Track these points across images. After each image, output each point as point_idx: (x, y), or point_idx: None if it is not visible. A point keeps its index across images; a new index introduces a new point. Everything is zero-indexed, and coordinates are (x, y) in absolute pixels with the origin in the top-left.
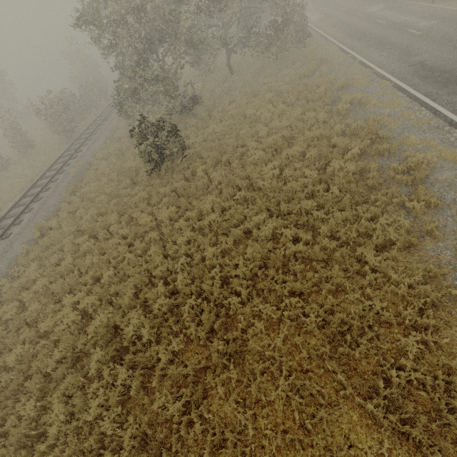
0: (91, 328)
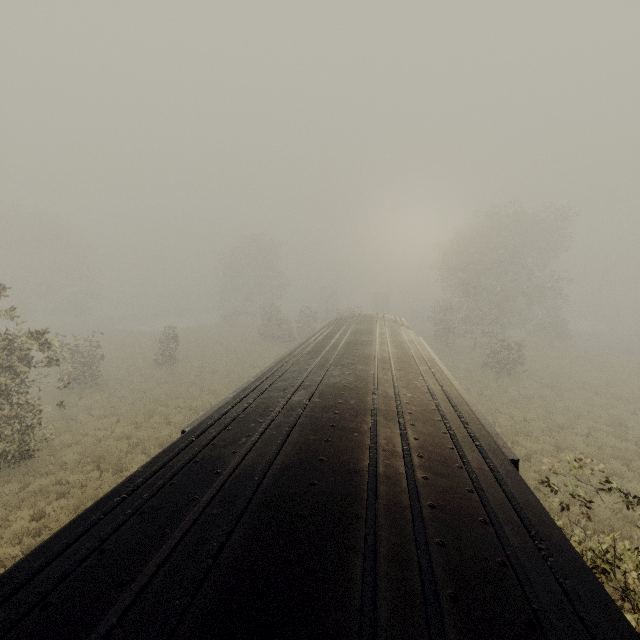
0: (559, 418)
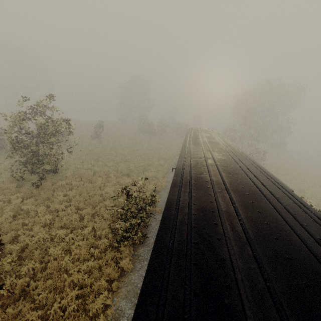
0: None
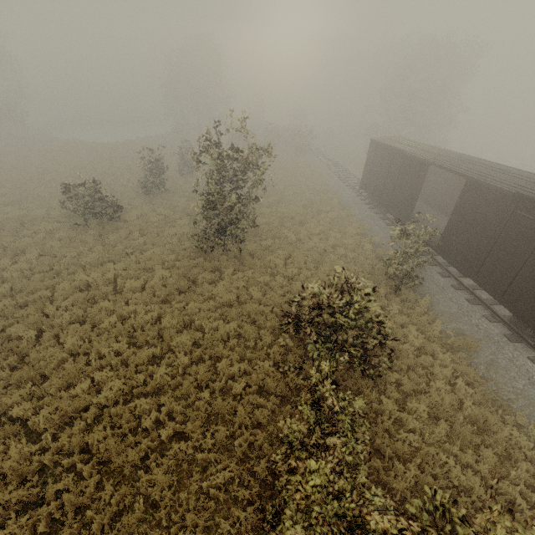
0: None
